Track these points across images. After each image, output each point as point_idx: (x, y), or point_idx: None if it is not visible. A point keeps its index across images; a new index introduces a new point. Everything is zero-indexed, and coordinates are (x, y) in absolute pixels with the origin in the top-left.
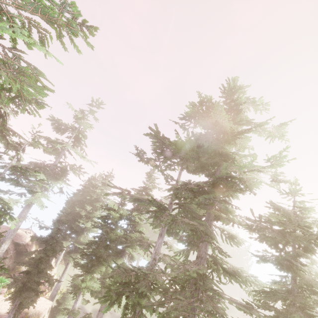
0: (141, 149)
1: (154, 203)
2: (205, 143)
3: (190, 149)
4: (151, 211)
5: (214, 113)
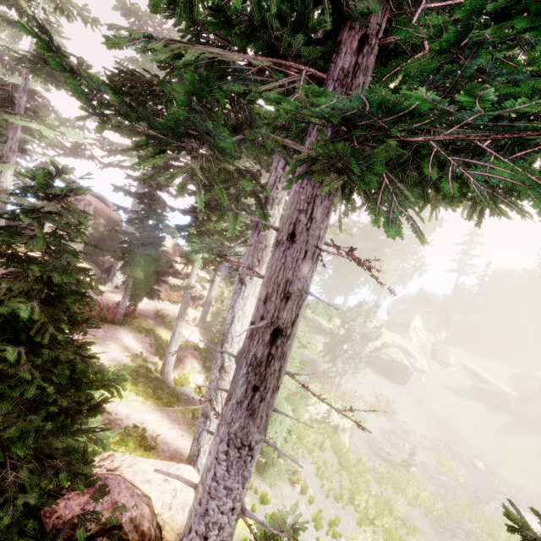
0: None
1: None
2: None
3: None
4: None
5: None
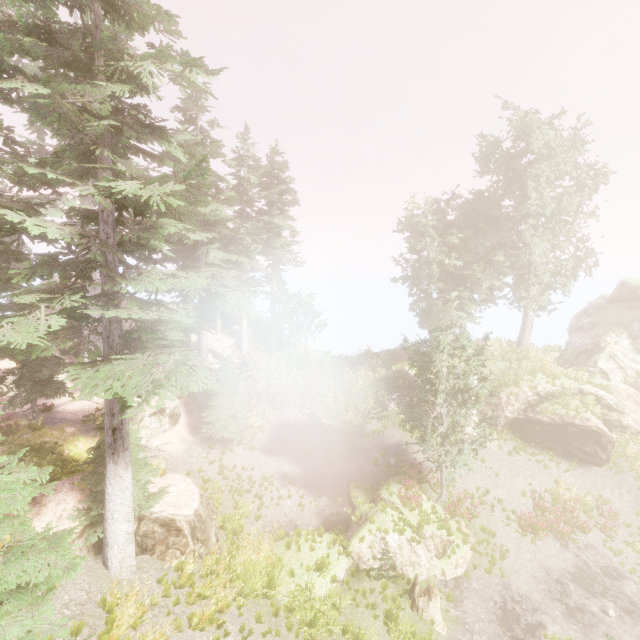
0: None
1: None
2: None
3: None
4: None
5: None
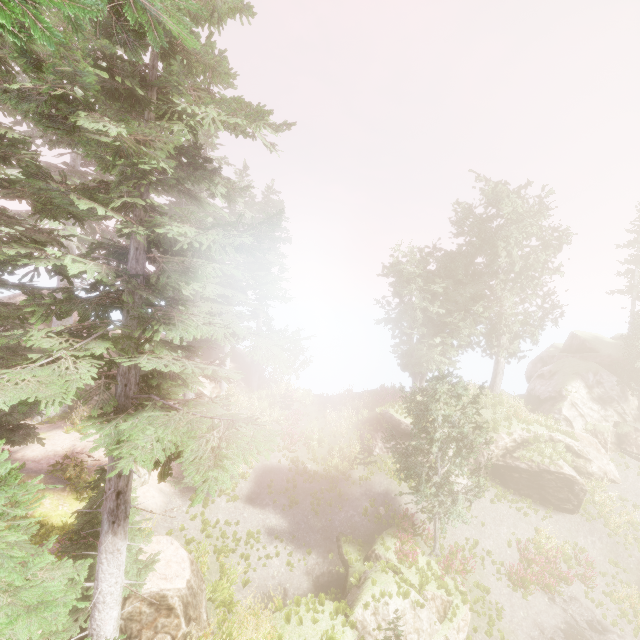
0: None
1: None
2: None
3: None
4: None
5: None
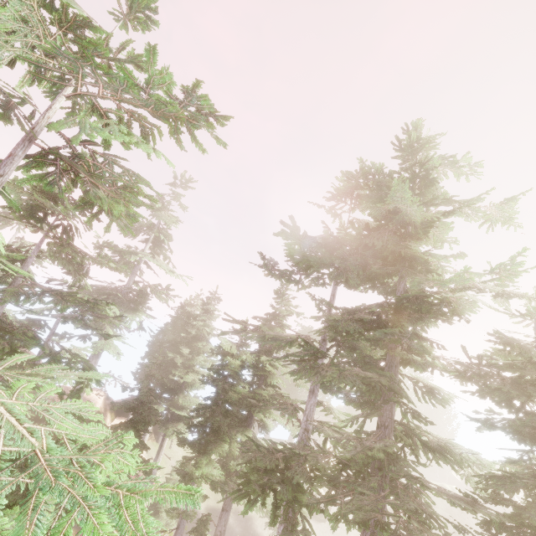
0: (271, 258)
1: (308, 349)
2: (377, 243)
3: (350, 253)
4: (303, 361)
5: (392, 195)
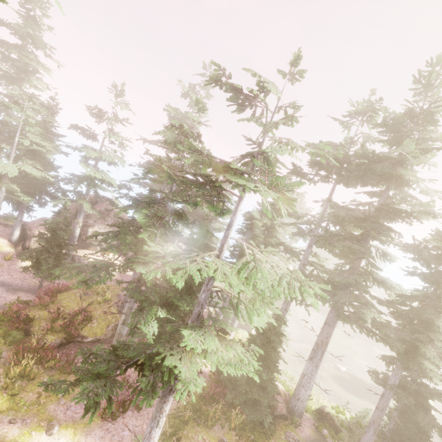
0: (299, 166)
1: (327, 232)
2: (378, 167)
3: (356, 168)
4: (322, 237)
5: (402, 148)
